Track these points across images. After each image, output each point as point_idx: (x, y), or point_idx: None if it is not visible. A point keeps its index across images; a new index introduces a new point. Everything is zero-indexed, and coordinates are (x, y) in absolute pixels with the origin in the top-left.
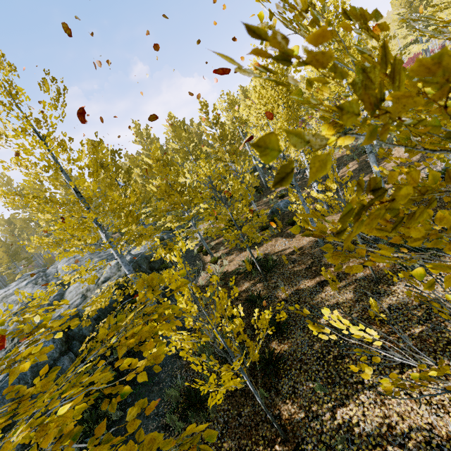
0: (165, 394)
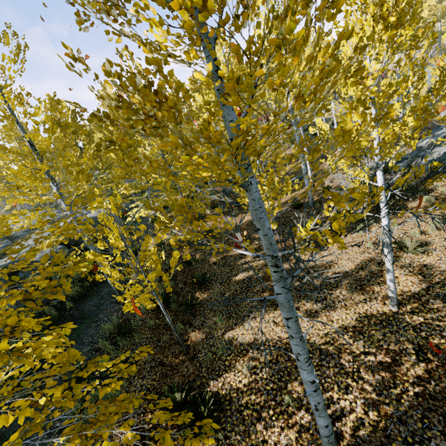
0: (101, 328)
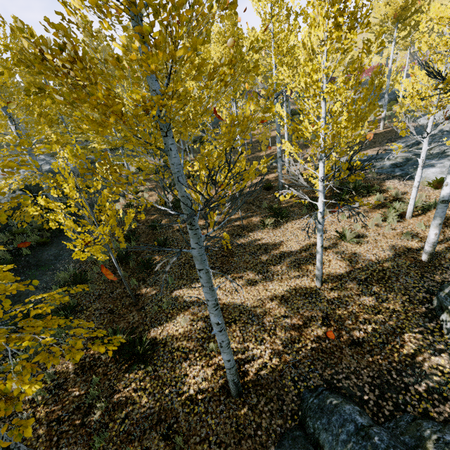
0: (56, 276)
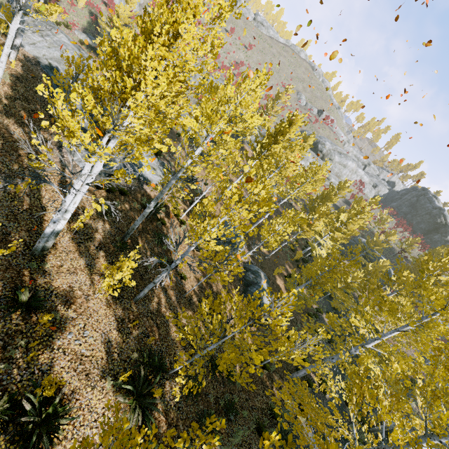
0: None
